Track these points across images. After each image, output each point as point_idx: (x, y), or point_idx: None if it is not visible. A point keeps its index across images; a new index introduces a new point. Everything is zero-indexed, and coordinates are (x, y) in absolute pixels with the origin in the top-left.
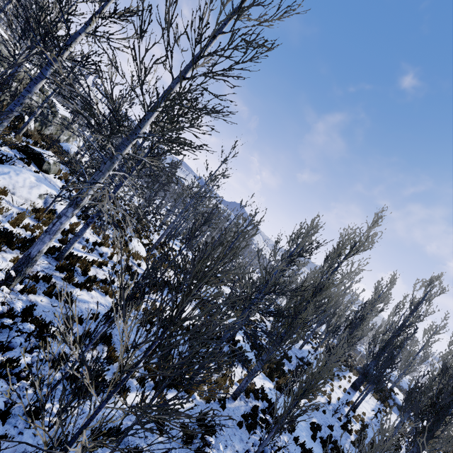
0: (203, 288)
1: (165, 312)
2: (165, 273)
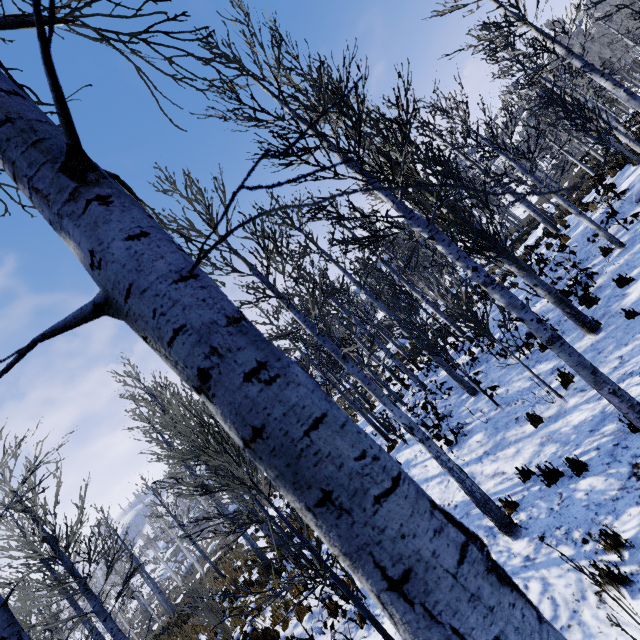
0: None
1: None
2: None
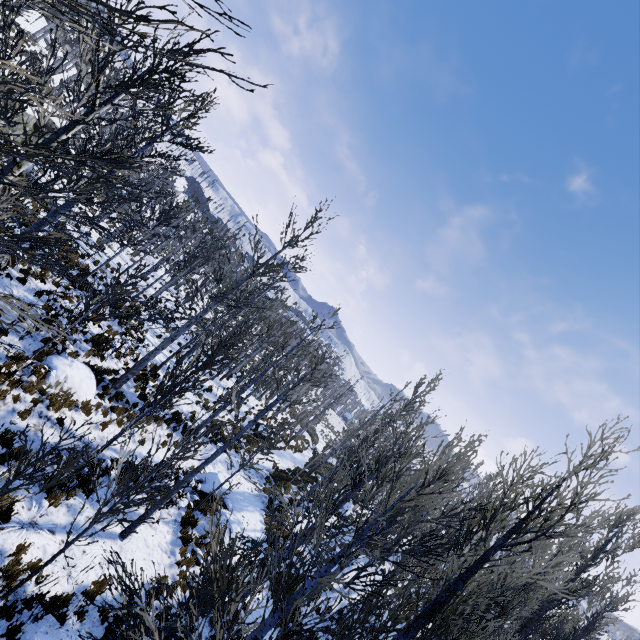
0: (219, 459)
1: (45, 577)
2: (135, 434)
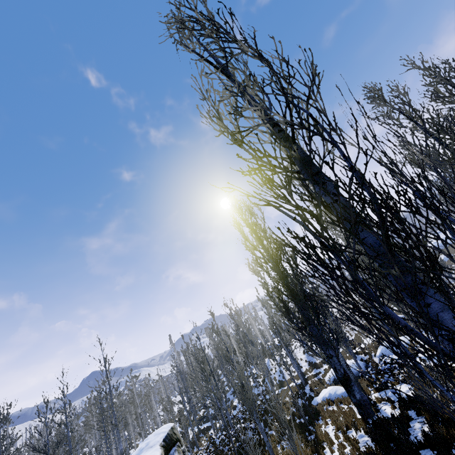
0: None
1: None
2: None
